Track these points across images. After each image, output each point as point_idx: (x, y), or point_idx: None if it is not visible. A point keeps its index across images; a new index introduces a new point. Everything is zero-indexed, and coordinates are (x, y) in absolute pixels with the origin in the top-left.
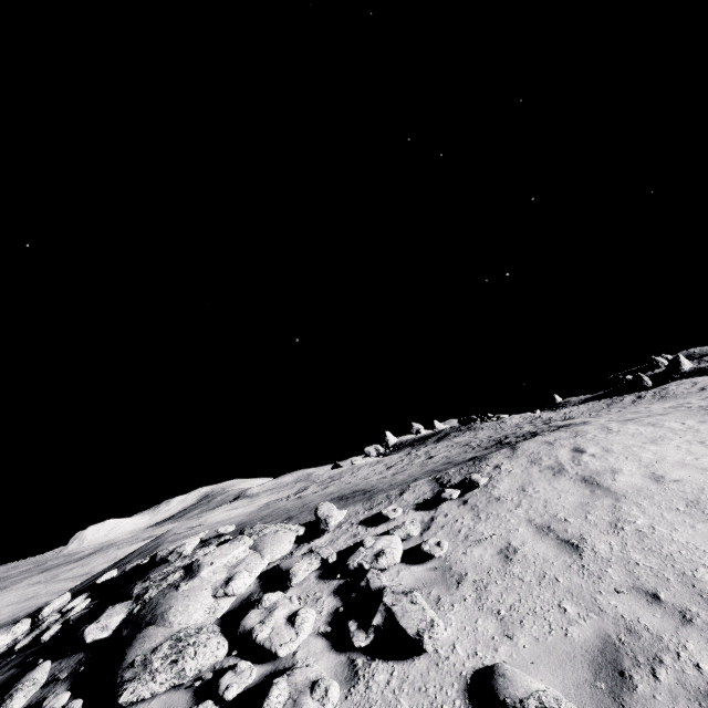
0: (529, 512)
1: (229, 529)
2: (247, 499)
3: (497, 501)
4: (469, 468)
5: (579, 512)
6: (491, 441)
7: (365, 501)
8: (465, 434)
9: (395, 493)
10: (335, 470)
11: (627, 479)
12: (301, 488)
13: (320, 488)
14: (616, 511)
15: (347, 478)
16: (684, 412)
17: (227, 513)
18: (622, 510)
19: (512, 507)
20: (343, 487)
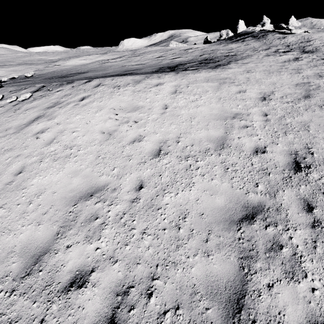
0: (3, 121)
1: (28, 75)
2: (99, 55)
3: (15, 110)
4: (57, 86)
5: (1, 131)
6: (204, 59)
7: (18, 86)
8: (248, 41)
9: (26, 87)
10: (155, 48)
11: (39, 126)
12: (122, 56)
13: (122, 59)
14: (1, 137)
15: (139, 57)
16: (252, 89)
17: (77, 62)
18: (2, 138)
19: (9, 116)
20: (116, 64)
